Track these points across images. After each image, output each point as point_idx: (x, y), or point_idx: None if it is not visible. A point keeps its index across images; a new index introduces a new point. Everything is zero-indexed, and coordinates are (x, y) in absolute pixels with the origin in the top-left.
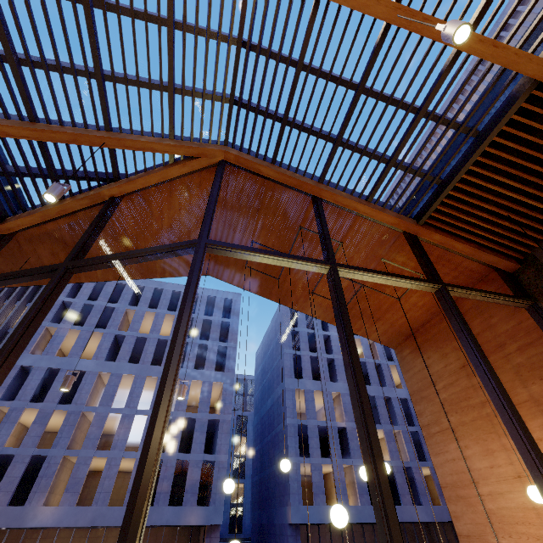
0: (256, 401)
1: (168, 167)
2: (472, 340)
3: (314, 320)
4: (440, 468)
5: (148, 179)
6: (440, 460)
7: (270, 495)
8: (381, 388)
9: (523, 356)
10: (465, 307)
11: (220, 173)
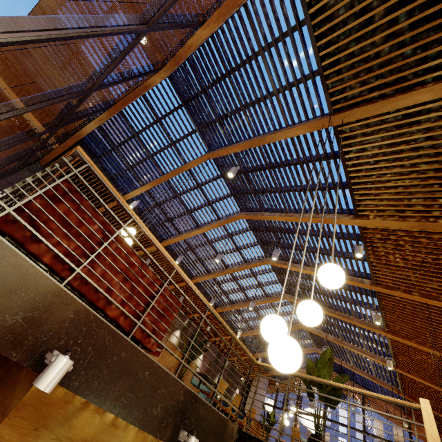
0: None
1: None
2: None
3: None
4: None
5: None
6: None
7: None
8: None
9: None
10: None
11: None
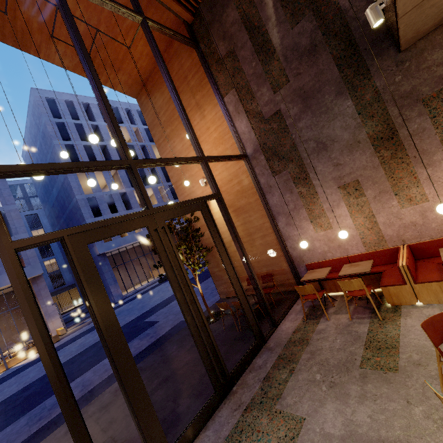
0: (41, 197)
1: None
2: (158, 53)
3: (78, 111)
4: None
5: None
6: (164, 155)
7: None
8: None
9: (194, 81)
10: (170, 55)
11: None
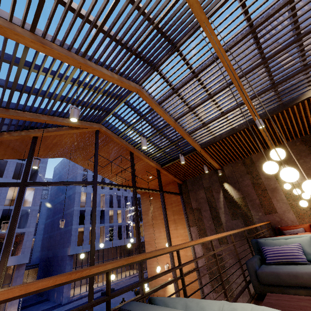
0: (52, 195)
1: (71, 129)
2: (165, 211)
3: None
4: (146, 236)
5: (59, 132)
6: (146, 233)
7: (56, 243)
8: (124, 192)
9: (175, 208)
10: (166, 189)
11: (97, 140)
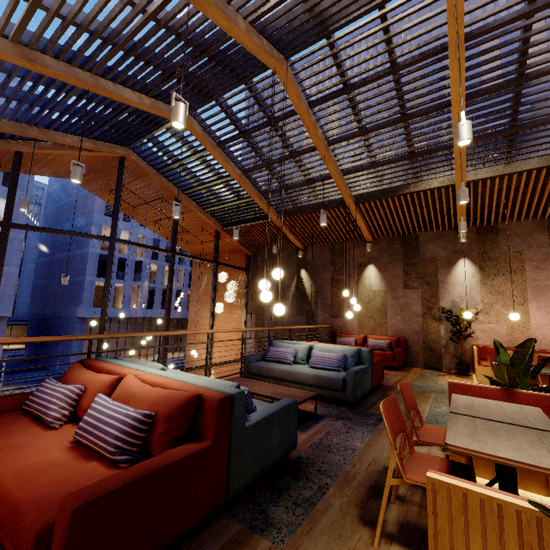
0: (48, 217)
1: (78, 149)
2: (215, 289)
3: None
4: (191, 313)
5: (58, 151)
6: (193, 310)
7: (58, 297)
8: None
9: (236, 287)
10: (230, 257)
11: (122, 174)
